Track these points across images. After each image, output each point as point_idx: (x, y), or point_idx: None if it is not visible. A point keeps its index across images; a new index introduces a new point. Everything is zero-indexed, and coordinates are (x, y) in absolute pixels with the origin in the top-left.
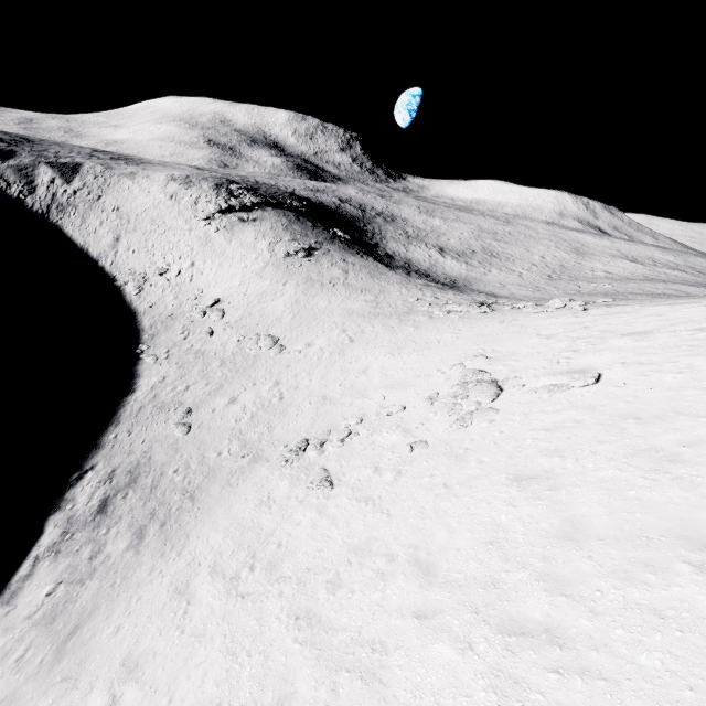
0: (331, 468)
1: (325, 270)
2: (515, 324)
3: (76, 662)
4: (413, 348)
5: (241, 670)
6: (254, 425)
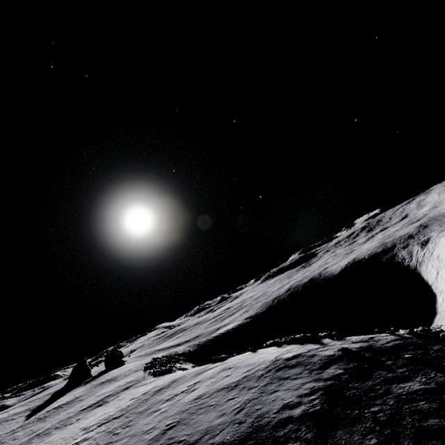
0: None
1: None
2: None
3: None
4: None
5: None
6: None
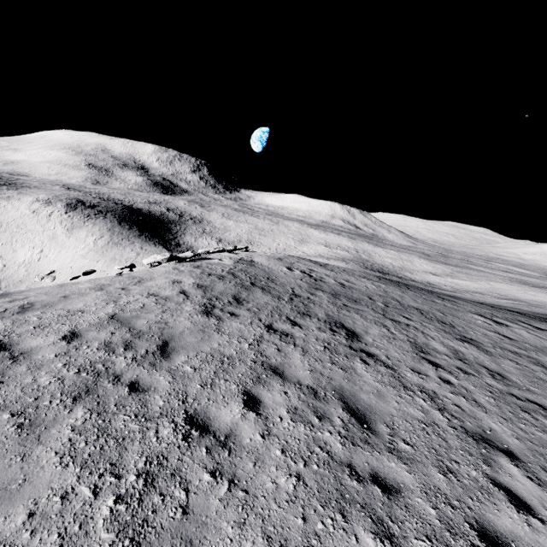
0: None
1: (126, 254)
2: None
3: None
4: None
5: None
6: None
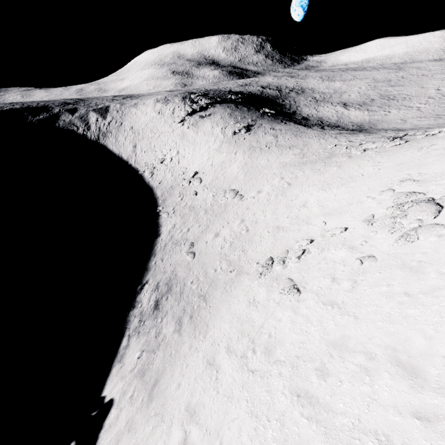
0: (295, 278)
1: (261, 138)
2: (436, 148)
3: (160, 404)
4: (340, 182)
5: (265, 431)
6: (233, 250)
